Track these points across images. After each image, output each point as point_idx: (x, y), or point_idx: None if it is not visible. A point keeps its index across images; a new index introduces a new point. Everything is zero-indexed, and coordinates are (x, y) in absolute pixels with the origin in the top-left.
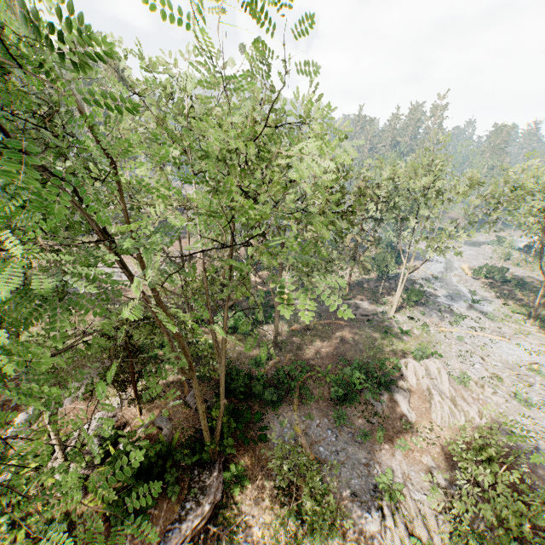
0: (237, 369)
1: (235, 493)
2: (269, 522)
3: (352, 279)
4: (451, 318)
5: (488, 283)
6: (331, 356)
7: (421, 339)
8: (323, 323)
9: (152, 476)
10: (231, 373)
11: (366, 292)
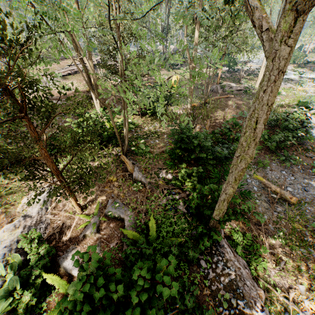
0: (185, 128)
1: (258, 269)
2: (311, 287)
3: (210, 75)
4: (296, 83)
5: (296, 66)
6: (238, 118)
7: (290, 97)
8: (213, 99)
9: (157, 314)
10: (181, 133)
11: (227, 79)
